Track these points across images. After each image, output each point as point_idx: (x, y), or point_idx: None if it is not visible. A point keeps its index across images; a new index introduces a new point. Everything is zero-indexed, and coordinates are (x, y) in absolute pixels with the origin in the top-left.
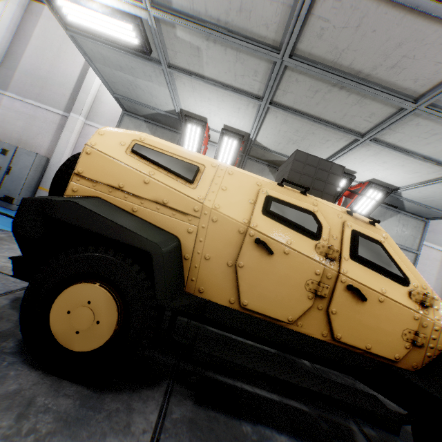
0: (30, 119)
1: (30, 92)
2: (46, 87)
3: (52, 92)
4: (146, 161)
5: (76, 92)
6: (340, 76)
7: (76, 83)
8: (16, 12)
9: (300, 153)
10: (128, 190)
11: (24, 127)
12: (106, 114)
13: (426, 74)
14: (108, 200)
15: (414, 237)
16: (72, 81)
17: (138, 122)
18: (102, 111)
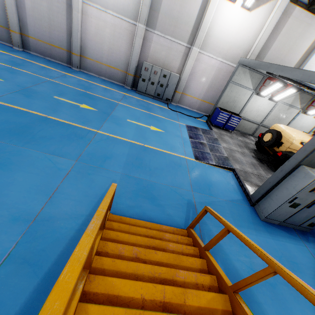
0: (168, 50)
1: (167, 30)
2: (177, 25)
3: (180, 29)
4: (301, 145)
5: (194, 29)
6: None
7: (195, 22)
8: None
9: None
10: (296, 150)
11: (165, 55)
12: (210, 44)
13: None
14: (292, 151)
15: None
16: (193, 19)
17: (245, 70)
18: (208, 42)
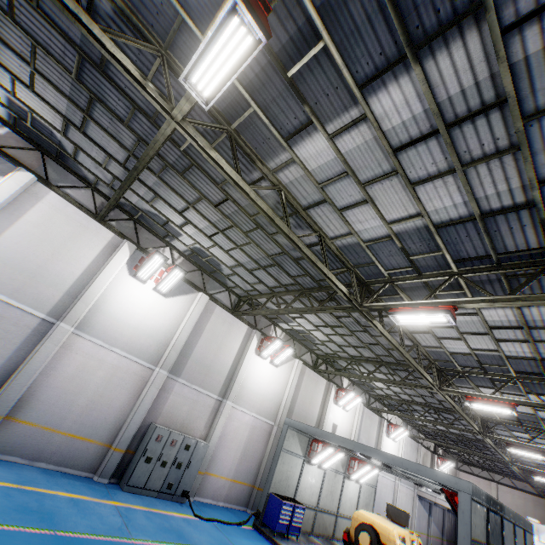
0: (193, 403)
1: (196, 378)
2: (209, 374)
3: (212, 378)
4: (401, 539)
5: (228, 379)
6: (404, 475)
7: (229, 372)
8: (201, 311)
9: (404, 512)
10: None
11: (188, 411)
12: (244, 397)
13: (419, 481)
14: None
15: (375, 479)
16: (227, 369)
17: (293, 432)
18: (242, 395)
